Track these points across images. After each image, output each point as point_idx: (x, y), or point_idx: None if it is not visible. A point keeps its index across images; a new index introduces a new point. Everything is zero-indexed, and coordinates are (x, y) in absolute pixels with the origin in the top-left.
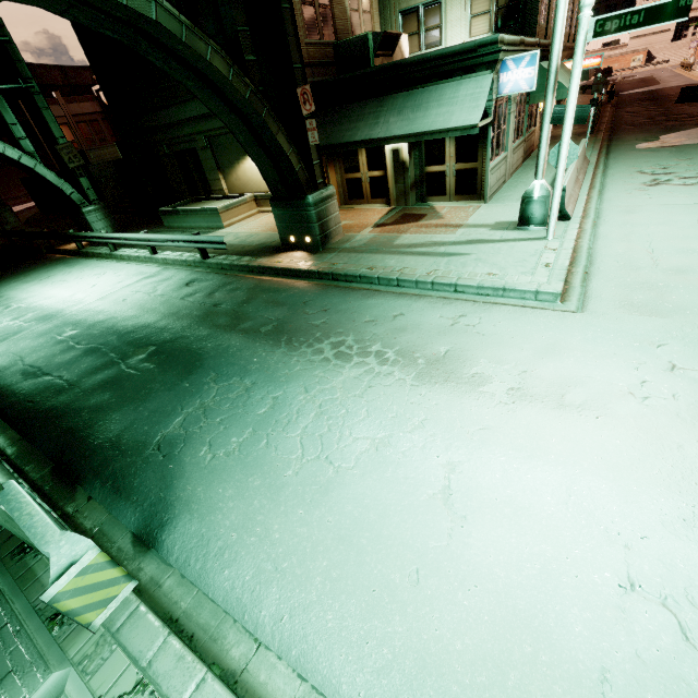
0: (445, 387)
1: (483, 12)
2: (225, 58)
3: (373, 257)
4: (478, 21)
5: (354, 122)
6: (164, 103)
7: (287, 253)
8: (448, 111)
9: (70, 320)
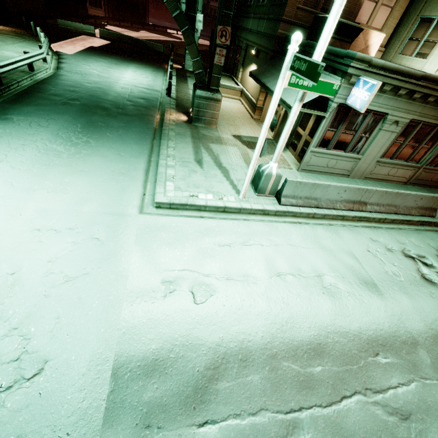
0: (48, 172)
1: None
2: None
3: (186, 139)
4: None
5: (277, 71)
6: (245, 14)
7: (183, 115)
8: None
9: (100, 82)
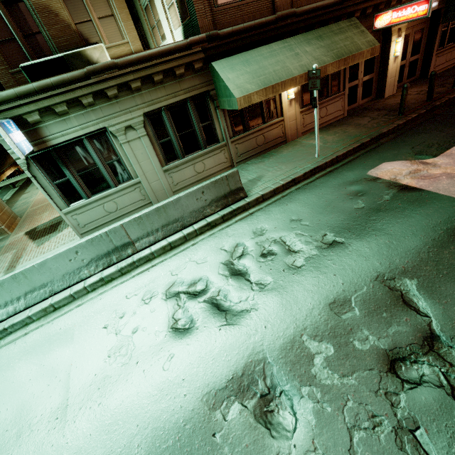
0: None
1: (171, 2)
2: None
3: None
4: (172, 12)
5: None
6: None
7: None
8: None
9: None
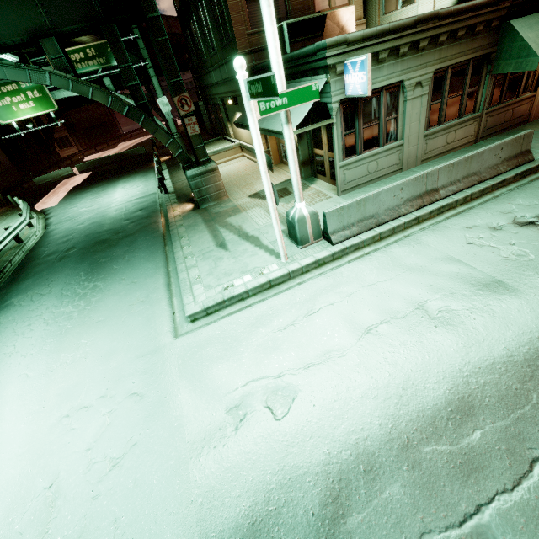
0: (62, 342)
1: None
2: (104, 91)
3: (198, 228)
4: None
5: None
6: (205, 71)
7: (188, 204)
8: (291, 112)
9: (92, 216)
